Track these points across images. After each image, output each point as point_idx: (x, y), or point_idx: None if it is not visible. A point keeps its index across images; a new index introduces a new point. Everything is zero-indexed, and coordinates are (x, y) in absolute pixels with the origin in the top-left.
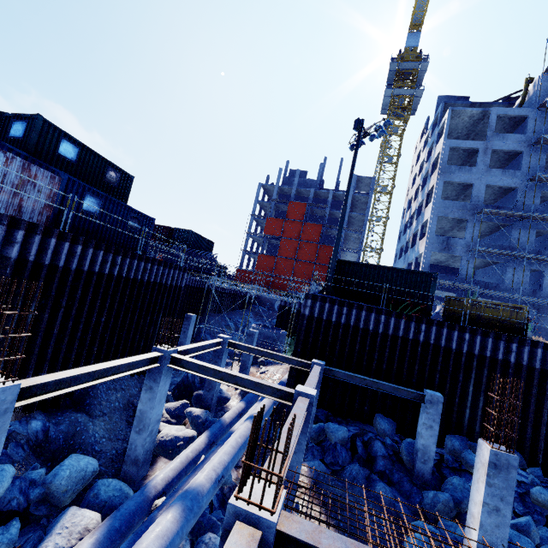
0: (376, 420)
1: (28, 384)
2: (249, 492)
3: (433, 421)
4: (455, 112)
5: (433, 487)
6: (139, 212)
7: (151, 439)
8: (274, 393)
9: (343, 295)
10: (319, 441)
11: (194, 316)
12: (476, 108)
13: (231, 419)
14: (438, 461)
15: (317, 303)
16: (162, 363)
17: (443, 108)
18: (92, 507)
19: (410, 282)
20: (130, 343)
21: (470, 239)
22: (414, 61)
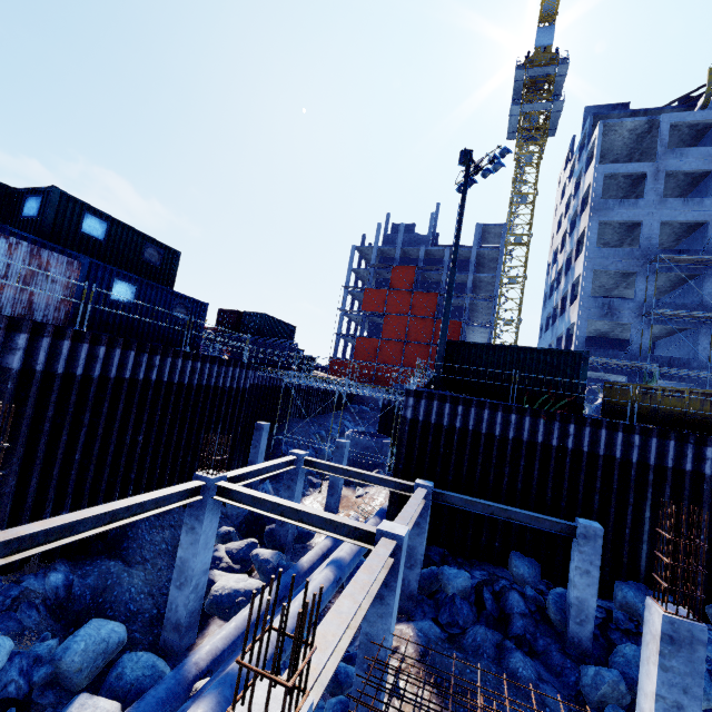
0: (511, 562)
1: (6, 537)
2: (247, 708)
3: (590, 564)
4: (609, 126)
5: (596, 660)
6: (187, 297)
7: (196, 596)
8: (351, 533)
9: (459, 389)
10: (432, 592)
11: (267, 425)
12: (638, 117)
13: (311, 563)
14: (604, 620)
15: (421, 402)
16: (205, 495)
17: (593, 122)
18: (115, 691)
19: (551, 367)
20: (180, 466)
21: (642, 299)
22: (549, 64)
